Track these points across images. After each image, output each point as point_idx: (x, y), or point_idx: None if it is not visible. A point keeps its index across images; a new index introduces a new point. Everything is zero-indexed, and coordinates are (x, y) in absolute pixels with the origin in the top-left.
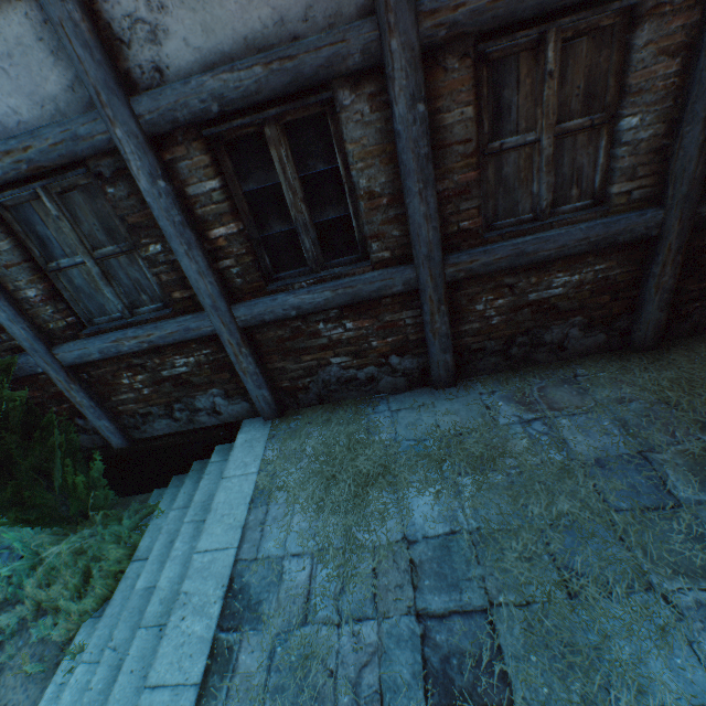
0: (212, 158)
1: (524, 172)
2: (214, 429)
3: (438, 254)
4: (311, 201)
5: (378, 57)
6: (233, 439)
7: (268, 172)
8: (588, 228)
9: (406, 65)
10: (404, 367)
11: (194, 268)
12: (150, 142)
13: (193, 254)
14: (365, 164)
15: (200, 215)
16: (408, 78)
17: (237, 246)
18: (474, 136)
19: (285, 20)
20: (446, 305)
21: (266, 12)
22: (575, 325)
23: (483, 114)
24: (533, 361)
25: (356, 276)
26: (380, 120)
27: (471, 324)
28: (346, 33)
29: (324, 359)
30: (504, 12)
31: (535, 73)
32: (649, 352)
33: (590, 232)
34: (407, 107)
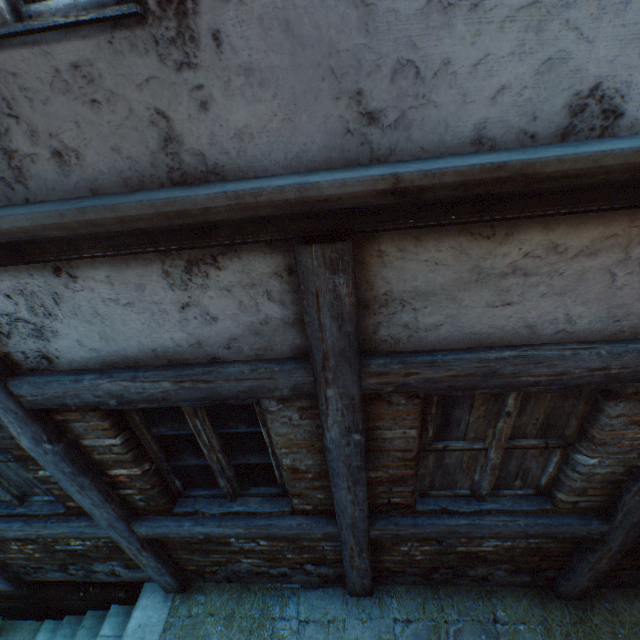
0: (113, 419)
1: (467, 463)
2: (112, 588)
3: (363, 524)
4: (231, 447)
5: (312, 394)
6: (131, 602)
7: (183, 423)
8: (527, 525)
9: (343, 407)
10: (319, 571)
11: (88, 500)
12: (34, 413)
13: (87, 492)
14: (290, 450)
15: (98, 458)
16: (344, 415)
17: (141, 482)
18: (416, 446)
19: (203, 343)
20: (367, 552)
21: (180, 334)
22: (501, 568)
23: (429, 423)
24: (454, 582)
25: (273, 518)
26: (310, 424)
27: (394, 556)
28: (275, 373)
29: (235, 557)
30: (464, 384)
31: (491, 403)
32: (572, 602)
33: (529, 527)
34: (341, 433)
